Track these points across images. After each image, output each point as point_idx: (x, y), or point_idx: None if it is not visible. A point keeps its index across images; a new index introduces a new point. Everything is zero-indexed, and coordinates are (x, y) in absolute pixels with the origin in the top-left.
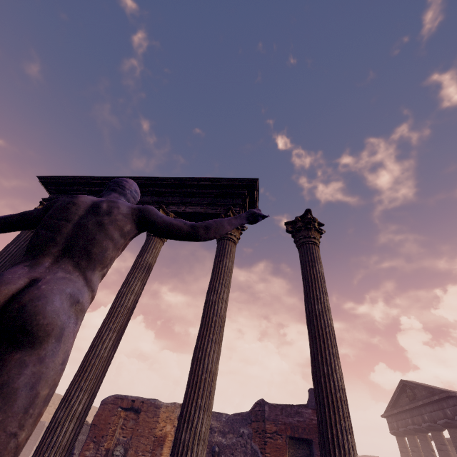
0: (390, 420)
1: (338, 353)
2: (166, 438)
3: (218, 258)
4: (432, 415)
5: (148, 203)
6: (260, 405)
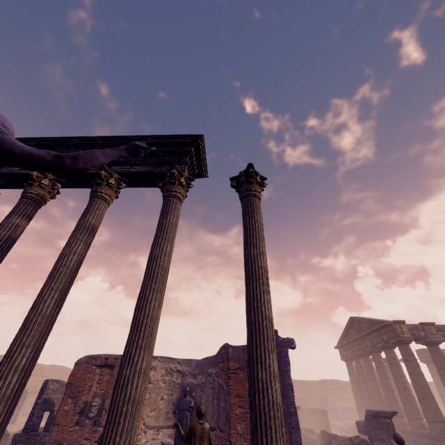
0: (342, 349)
1: (269, 290)
2: None
3: (163, 214)
4: (373, 341)
5: None
6: (225, 348)
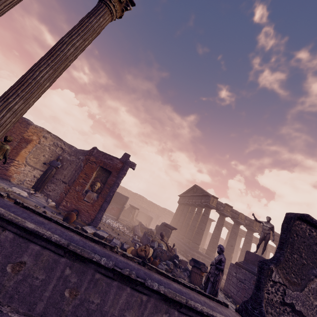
0: (181, 198)
1: (58, 70)
2: (32, 142)
3: None
4: (196, 200)
5: None
6: (94, 149)
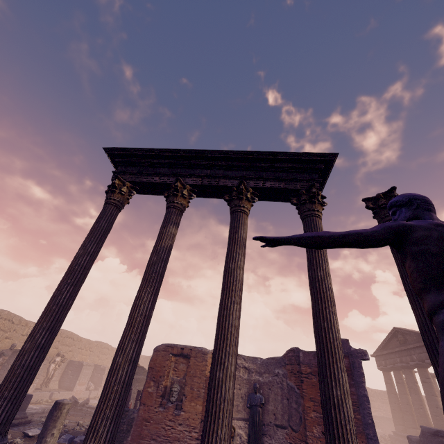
0: (379, 359)
1: None
2: None
3: None
4: (421, 355)
5: (223, 177)
6: (294, 351)
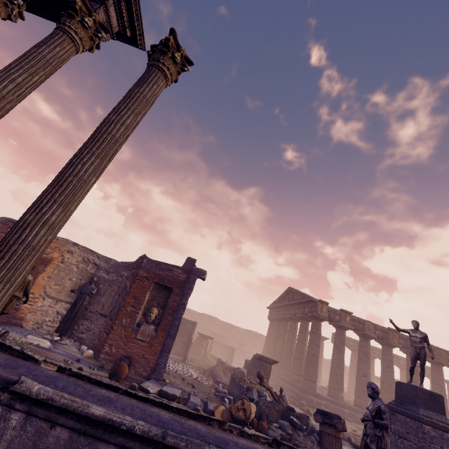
0: (271, 311)
1: (106, 159)
2: (52, 262)
3: (37, 44)
4: (296, 311)
5: None
6: (143, 258)
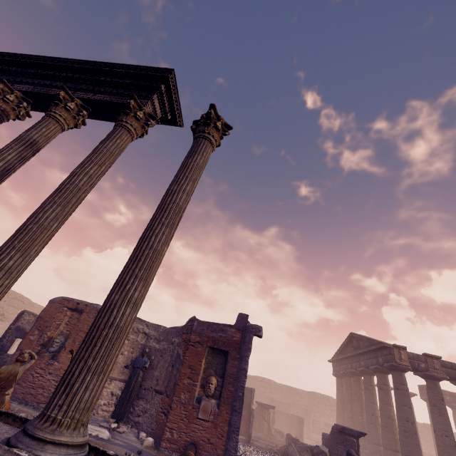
0: (335, 364)
1: (174, 227)
2: None
3: (102, 140)
4: (367, 362)
5: (57, 87)
6: (192, 321)
